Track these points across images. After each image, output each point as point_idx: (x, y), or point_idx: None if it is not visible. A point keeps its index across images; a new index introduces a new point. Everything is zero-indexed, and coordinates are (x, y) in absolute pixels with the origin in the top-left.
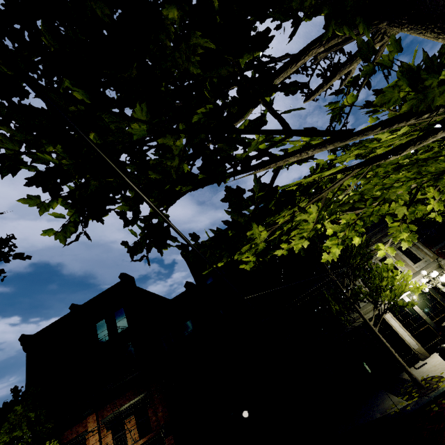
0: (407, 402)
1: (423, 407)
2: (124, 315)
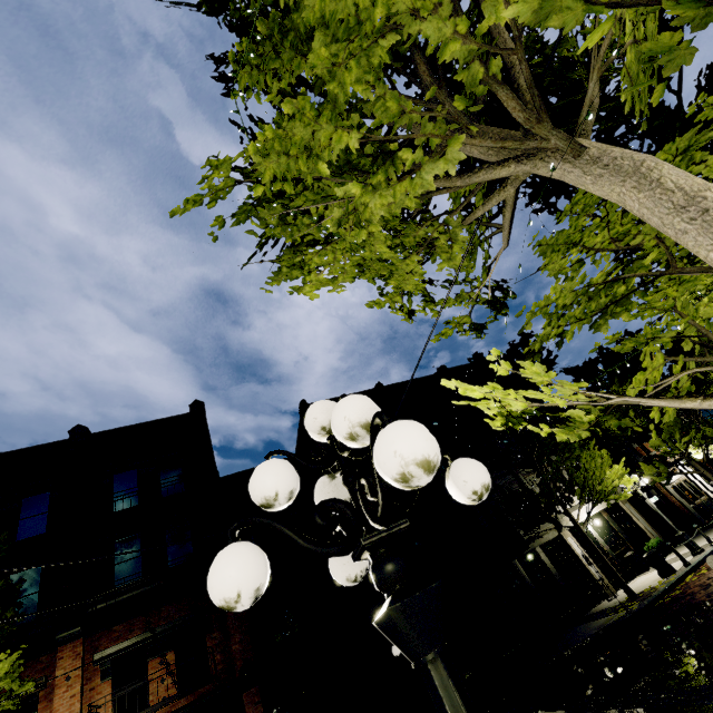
0: (627, 610)
1: (651, 603)
2: (180, 470)
